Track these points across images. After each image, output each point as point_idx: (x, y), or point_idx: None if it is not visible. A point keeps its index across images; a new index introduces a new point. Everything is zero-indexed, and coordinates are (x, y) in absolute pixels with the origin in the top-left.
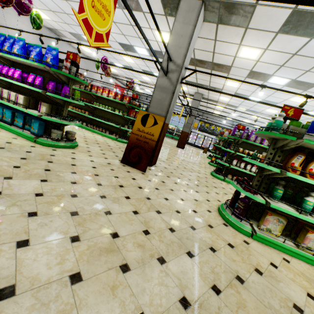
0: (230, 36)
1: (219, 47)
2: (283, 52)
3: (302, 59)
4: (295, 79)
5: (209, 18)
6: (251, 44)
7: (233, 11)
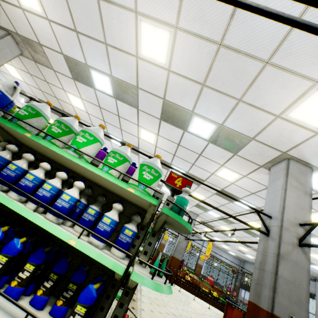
0: (52, 78)
1: (56, 92)
2: (93, 103)
3: (108, 113)
4: (123, 139)
5: (26, 54)
6: (70, 91)
7: (34, 49)
